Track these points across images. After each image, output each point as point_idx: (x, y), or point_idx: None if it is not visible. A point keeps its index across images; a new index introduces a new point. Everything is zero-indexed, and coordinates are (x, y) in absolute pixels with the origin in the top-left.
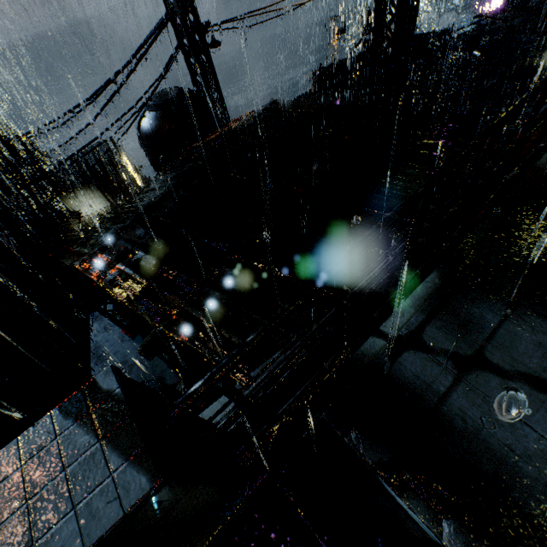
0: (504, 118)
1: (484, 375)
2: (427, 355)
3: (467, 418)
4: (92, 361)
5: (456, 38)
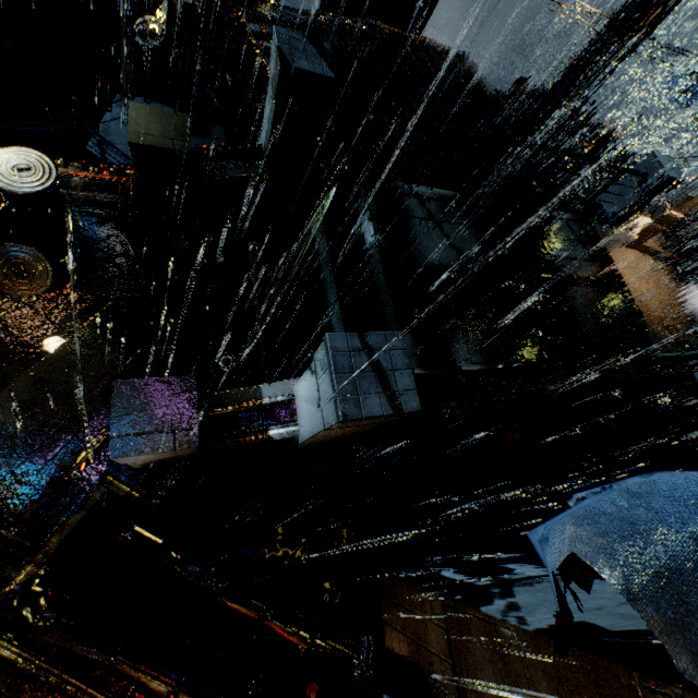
0: (543, 145)
1: (435, 226)
2: (421, 206)
3: (416, 227)
4: (93, 140)
5: (619, 153)
